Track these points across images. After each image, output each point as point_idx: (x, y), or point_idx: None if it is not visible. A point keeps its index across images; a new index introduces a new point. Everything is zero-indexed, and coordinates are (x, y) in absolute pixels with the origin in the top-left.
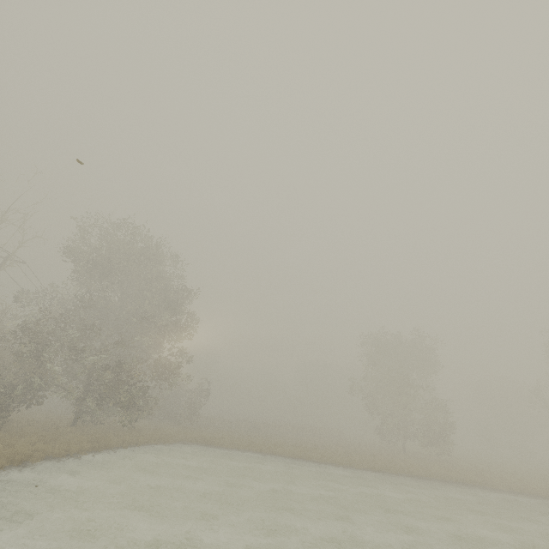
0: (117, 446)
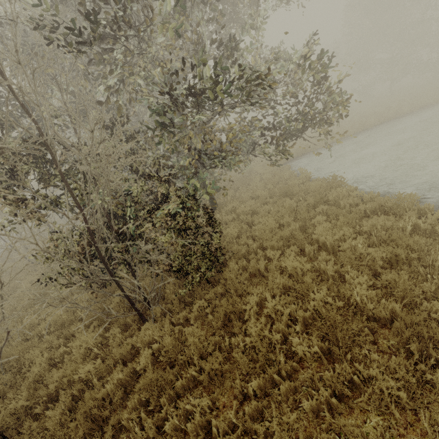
0: None
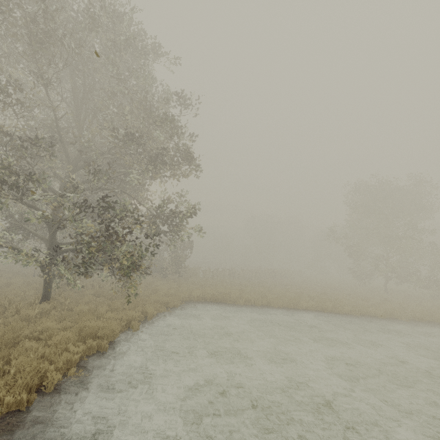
0: (122, 330)
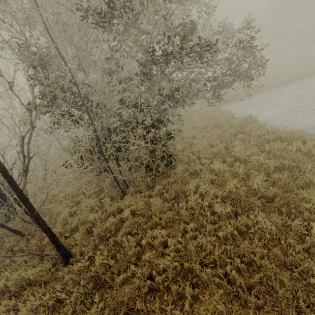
0: None
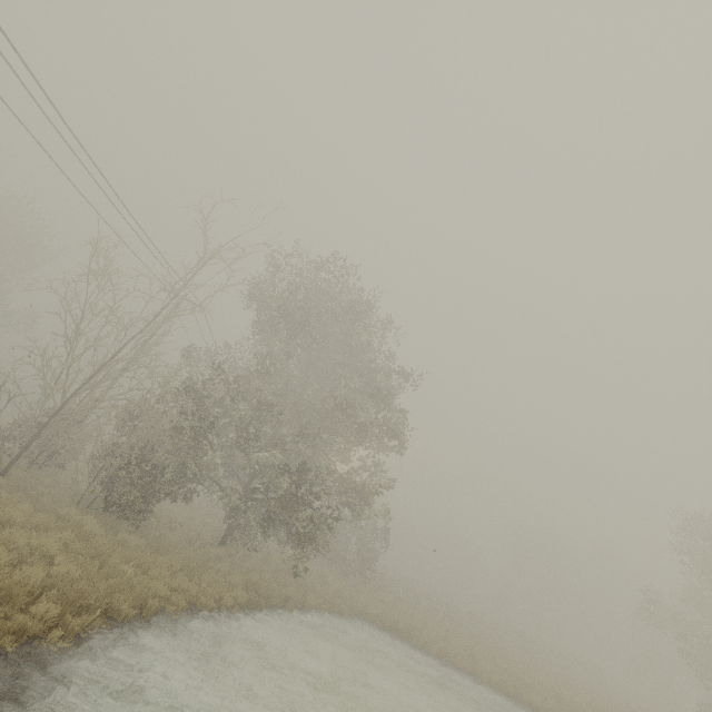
0: (278, 603)
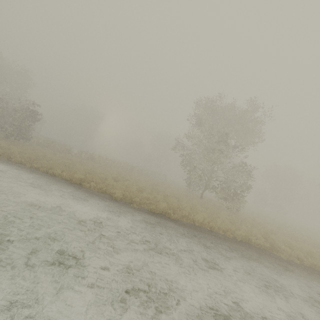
0: None
